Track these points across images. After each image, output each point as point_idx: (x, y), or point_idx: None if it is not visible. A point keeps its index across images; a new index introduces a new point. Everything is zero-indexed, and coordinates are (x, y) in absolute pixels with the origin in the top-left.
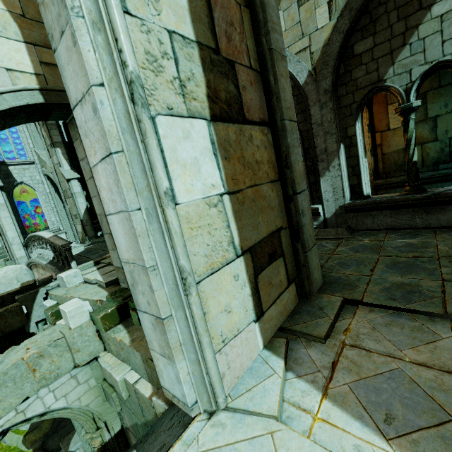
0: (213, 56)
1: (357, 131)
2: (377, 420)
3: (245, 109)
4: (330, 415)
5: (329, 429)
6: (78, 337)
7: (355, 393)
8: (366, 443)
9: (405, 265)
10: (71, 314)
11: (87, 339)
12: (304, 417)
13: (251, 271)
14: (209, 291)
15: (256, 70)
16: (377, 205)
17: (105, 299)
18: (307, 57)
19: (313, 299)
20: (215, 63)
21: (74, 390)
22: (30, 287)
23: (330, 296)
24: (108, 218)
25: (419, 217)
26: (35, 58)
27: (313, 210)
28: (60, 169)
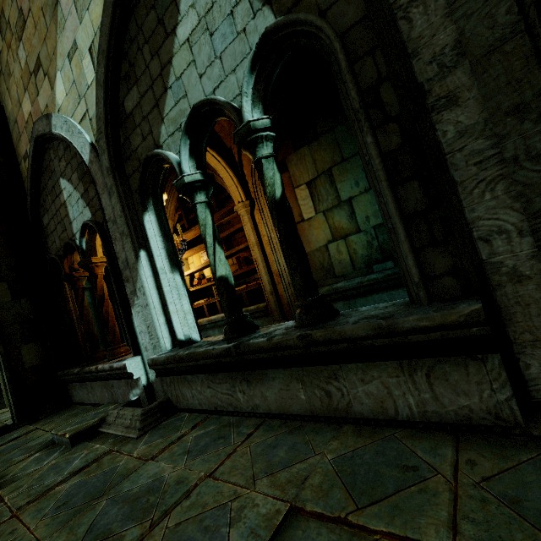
0: None
1: (147, 229)
2: None
3: None
4: None
5: None
6: None
7: None
8: None
9: None
10: None
11: None
12: None
13: None
14: None
15: None
16: (179, 363)
17: None
18: (89, 126)
19: None
20: None
21: None
22: None
23: None
24: None
25: (240, 389)
26: None
27: (123, 369)
28: None
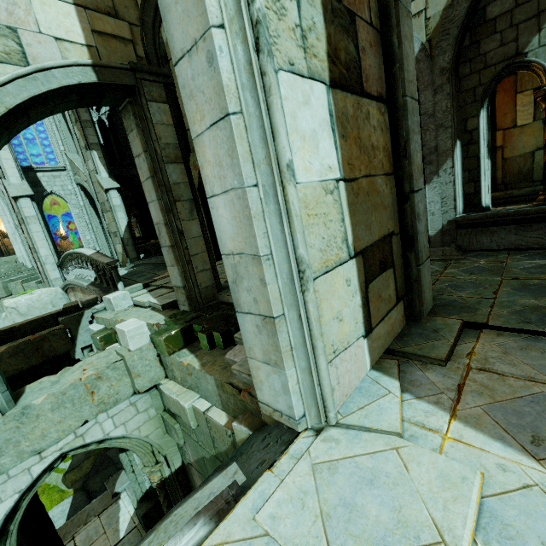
0: (334, 3)
1: (480, 123)
2: (522, 441)
3: (363, 78)
4: (462, 435)
5: (463, 449)
6: (138, 360)
7: (491, 415)
8: (512, 463)
9: (538, 287)
10: (131, 334)
11: (147, 363)
12: (431, 436)
13: (362, 278)
14: (323, 292)
15: (376, 29)
16: (499, 218)
17: (163, 323)
18: (421, 25)
19: (424, 321)
20: (336, 13)
21: (133, 418)
22: (73, 308)
23: (445, 319)
24: (209, 201)
25: None
26: (86, 26)
27: None
28: (97, 176)
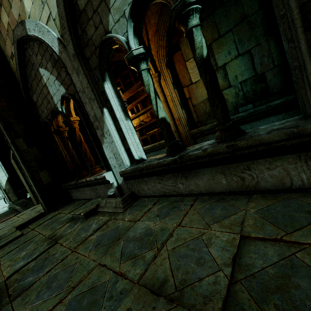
0: None
1: (107, 93)
2: None
3: None
4: None
5: None
6: None
7: None
8: None
9: (87, 303)
10: None
11: None
12: None
13: None
14: None
15: None
16: (140, 172)
17: None
18: (53, 25)
19: None
20: None
21: None
22: None
23: None
24: None
25: (180, 182)
26: None
27: (103, 179)
28: None
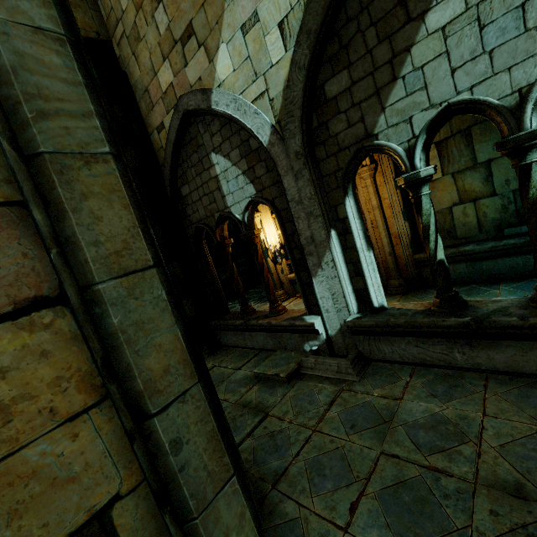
0: None
1: (348, 213)
2: None
3: None
4: None
5: None
6: None
7: None
8: None
9: (412, 499)
10: None
11: None
12: None
13: None
14: None
15: (2, 204)
16: (392, 328)
17: None
18: (267, 106)
19: None
20: None
21: None
22: None
23: None
24: None
25: (459, 351)
26: None
27: (308, 327)
28: None
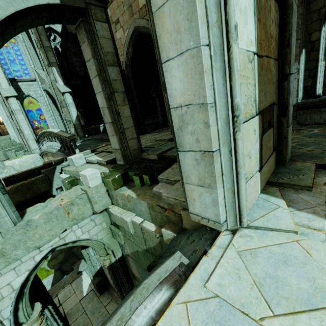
0: None
1: (321, 35)
2: None
3: None
4: None
5: None
6: (95, 193)
7: None
8: None
9: None
10: (90, 177)
11: (101, 195)
12: (317, 233)
13: (260, 130)
14: (243, 135)
15: None
16: None
17: (107, 172)
18: None
19: (288, 165)
20: None
21: (93, 228)
22: (49, 164)
23: (302, 163)
24: (164, 66)
25: None
26: None
27: None
28: (56, 84)
